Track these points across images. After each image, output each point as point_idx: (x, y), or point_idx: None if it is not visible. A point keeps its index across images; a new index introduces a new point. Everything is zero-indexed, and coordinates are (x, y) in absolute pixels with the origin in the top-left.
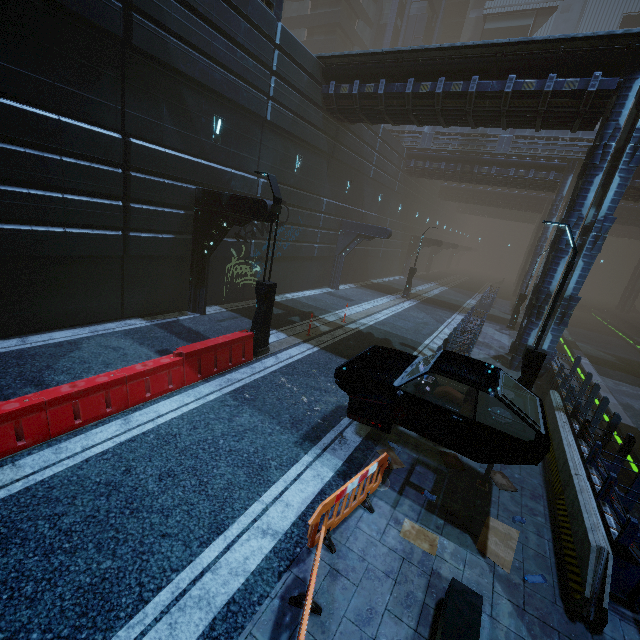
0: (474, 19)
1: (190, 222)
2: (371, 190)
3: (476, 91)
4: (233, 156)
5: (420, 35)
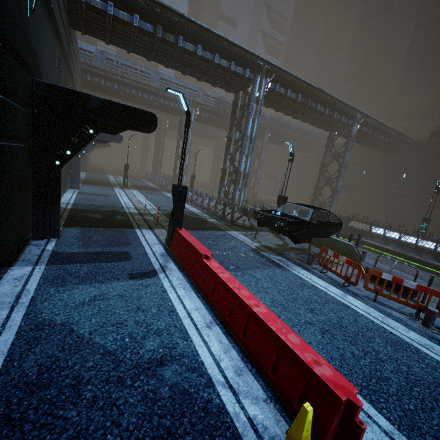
0: None
1: (29, 124)
2: None
3: (200, 55)
4: (36, 41)
5: None
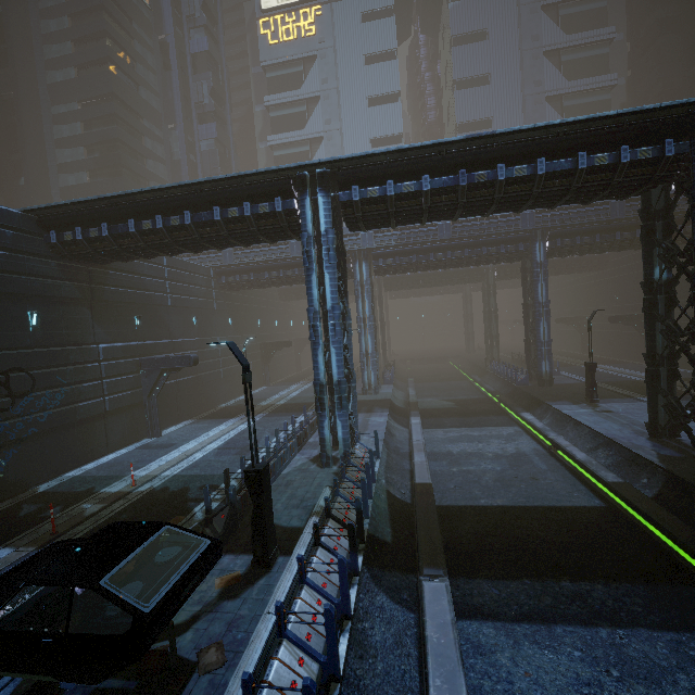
0: (264, 149)
1: None
2: (178, 317)
3: (194, 222)
4: None
5: (217, 166)
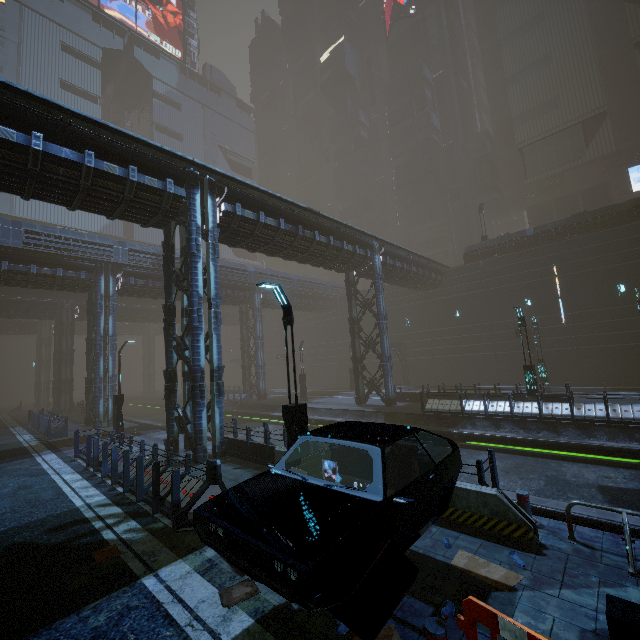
0: None
1: None
2: None
3: (42, 151)
4: None
5: None
